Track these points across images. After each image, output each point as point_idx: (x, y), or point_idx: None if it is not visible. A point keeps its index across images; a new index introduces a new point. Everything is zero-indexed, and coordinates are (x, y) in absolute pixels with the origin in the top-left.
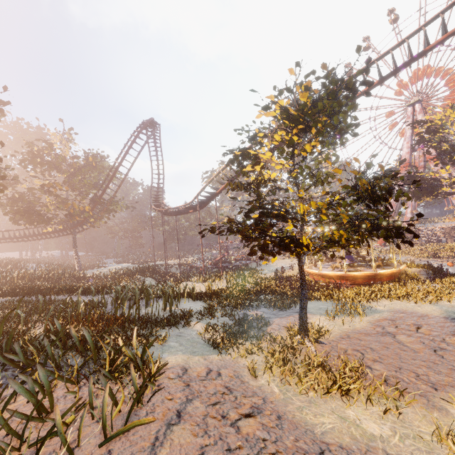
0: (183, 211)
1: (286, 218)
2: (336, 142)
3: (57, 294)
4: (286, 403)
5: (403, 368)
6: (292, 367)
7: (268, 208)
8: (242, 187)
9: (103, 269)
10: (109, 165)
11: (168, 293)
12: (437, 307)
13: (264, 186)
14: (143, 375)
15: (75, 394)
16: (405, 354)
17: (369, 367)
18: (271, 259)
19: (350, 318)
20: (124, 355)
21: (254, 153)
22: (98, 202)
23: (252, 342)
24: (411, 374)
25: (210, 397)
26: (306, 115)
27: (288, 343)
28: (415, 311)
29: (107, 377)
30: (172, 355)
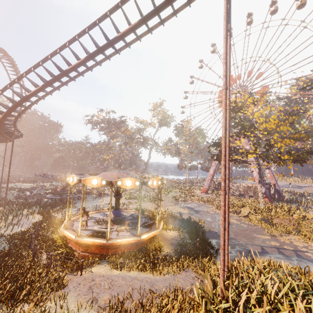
0: (3, 139)
1: None
2: None
3: None
4: None
5: None
6: None
7: None
8: None
9: None
10: None
11: None
12: None
13: None
14: None
15: None
16: None
17: None
18: None
19: None
20: None
21: None
22: None
23: None
24: None
25: None
26: None
27: None
28: None
29: None
30: None
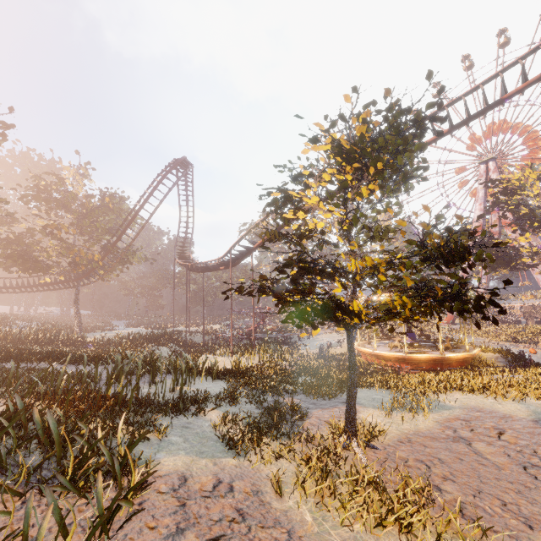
0: (212, 267)
1: (333, 277)
2: (399, 188)
3: (40, 361)
4: (321, 540)
5: (484, 492)
6: (333, 484)
7: (309, 262)
8: (280, 236)
9: (109, 333)
10: (128, 207)
11: (182, 368)
12: (523, 406)
13: (308, 238)
14: (120, 486)
15: (8, 516)
16: (485, 470)
17: (437, 487)
18: (312, 330)
19: (412, 415)
20: (100, 454)
21: (296, 195)
22: (111, 250)
23: (282, 441)
24: (496, 501)
25: (212, 525)
26: (363, 151)
27: (329, 445)
28: (495, 409)
29: (67, 487)
30: (170, 455)
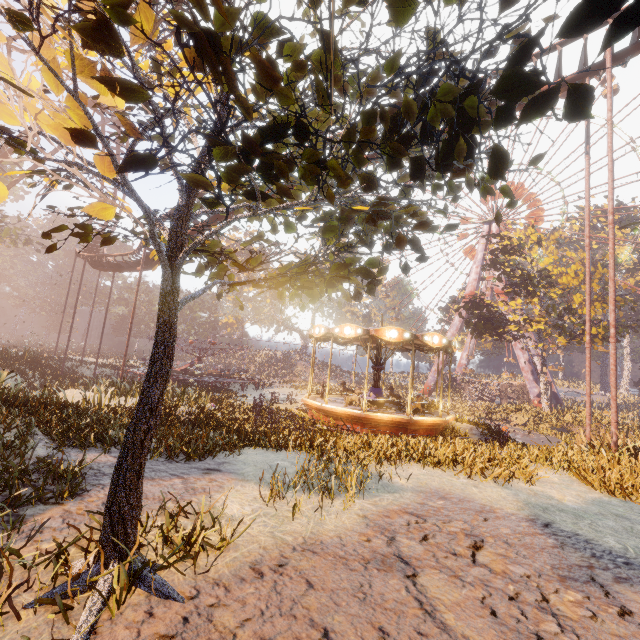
0: (125, 266)
1: None
2: None
3: None
4: None
5: None
6: None
7: None
8: None
9: None
10: None
11: None
12: (509, 491)
13: None
14: None
15: None
16: None
17: None
18: None
19: (319, 501)
20: None
21: None
22: None
23: None
24: None
25: None
26: None
27: None
28: (469, 495)
29: None
30: None
